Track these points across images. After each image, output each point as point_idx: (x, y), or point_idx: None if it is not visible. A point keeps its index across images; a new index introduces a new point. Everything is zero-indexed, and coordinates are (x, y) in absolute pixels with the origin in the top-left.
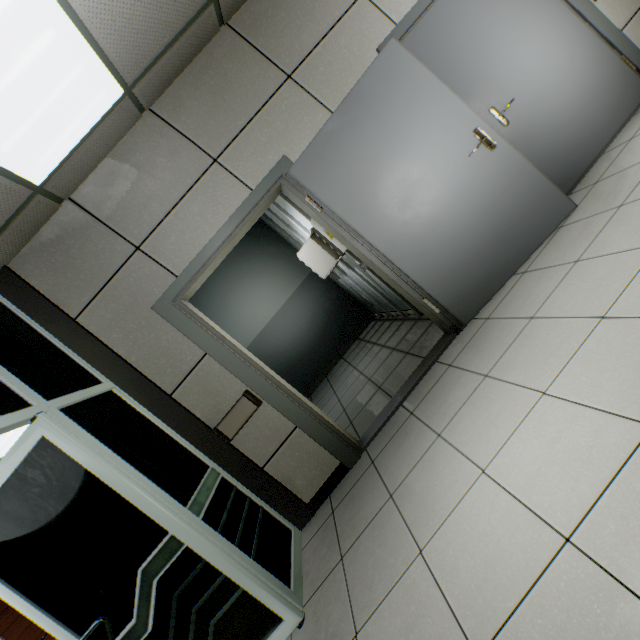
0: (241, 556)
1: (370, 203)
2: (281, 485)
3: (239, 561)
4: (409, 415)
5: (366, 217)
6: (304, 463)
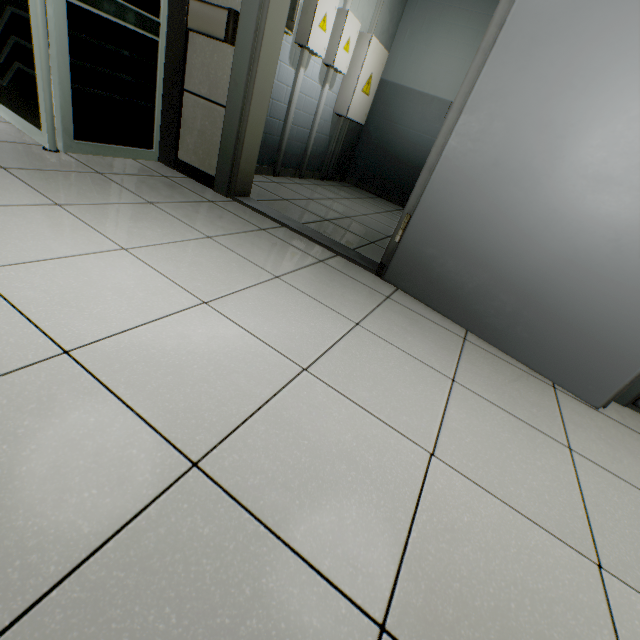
0: (62, 66)
1: (559, 37)
2: (178, 120)
3: (56, 64)
4: (260, 228)
5: (526, 47)
6: (203, 137)
